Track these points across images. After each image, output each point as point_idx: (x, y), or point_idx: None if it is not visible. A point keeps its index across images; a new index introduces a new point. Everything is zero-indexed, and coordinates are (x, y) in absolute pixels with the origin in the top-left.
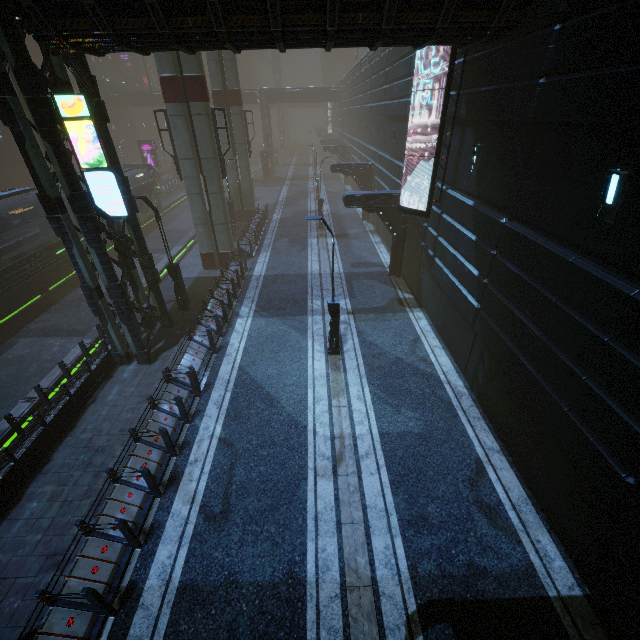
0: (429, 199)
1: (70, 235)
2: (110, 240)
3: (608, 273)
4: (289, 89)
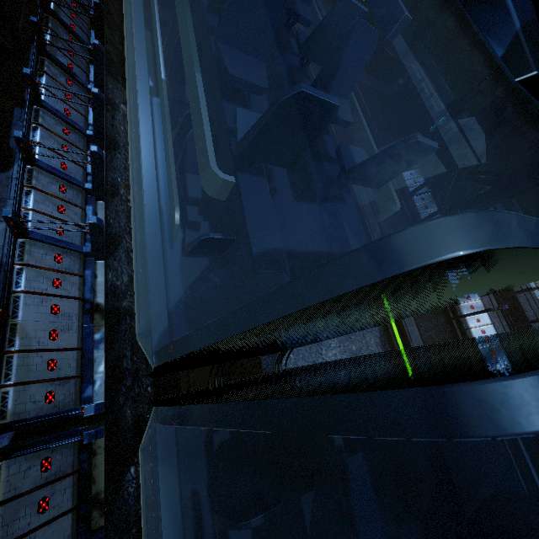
0: None
1: None
2: None
3: None
4: None
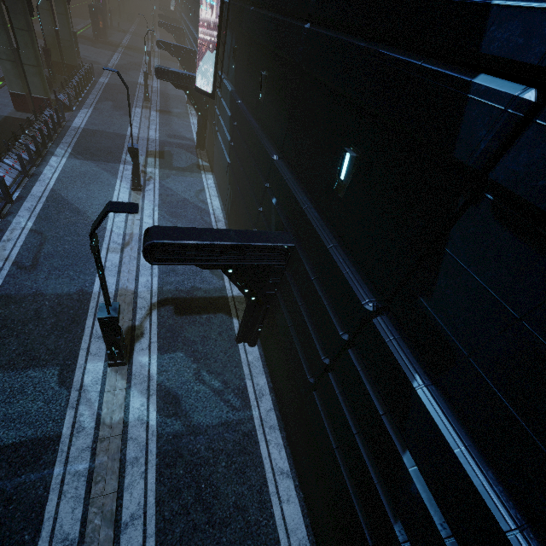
0: (213, 84)
1: None
2: None
3: (259, 130)
4: None
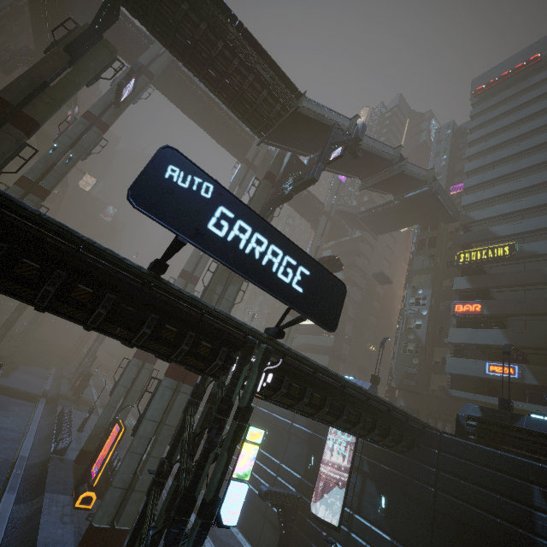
0: (341, 517)
1: (180, 542)
2: (181, 544)
3: None
4: None
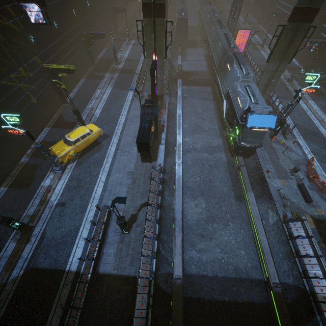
0: None
1: None
2: None
3: None
4: None
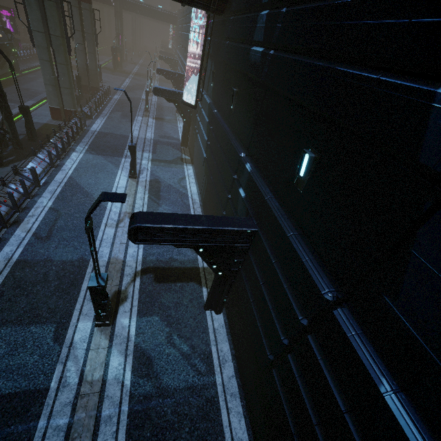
0: (196, 98)
1: None
2: None
3: (229, 132)
4: (139, 2)
